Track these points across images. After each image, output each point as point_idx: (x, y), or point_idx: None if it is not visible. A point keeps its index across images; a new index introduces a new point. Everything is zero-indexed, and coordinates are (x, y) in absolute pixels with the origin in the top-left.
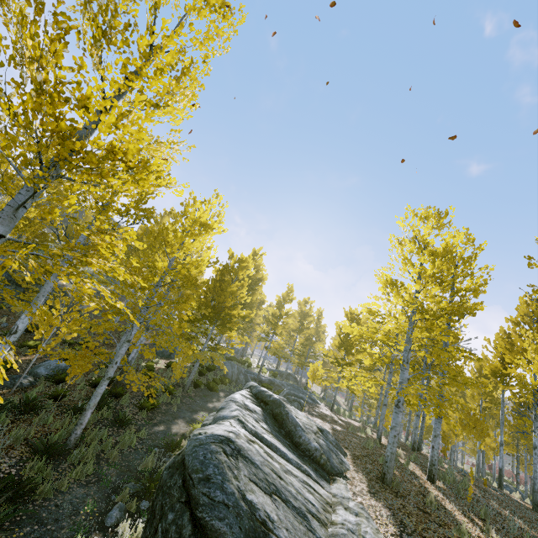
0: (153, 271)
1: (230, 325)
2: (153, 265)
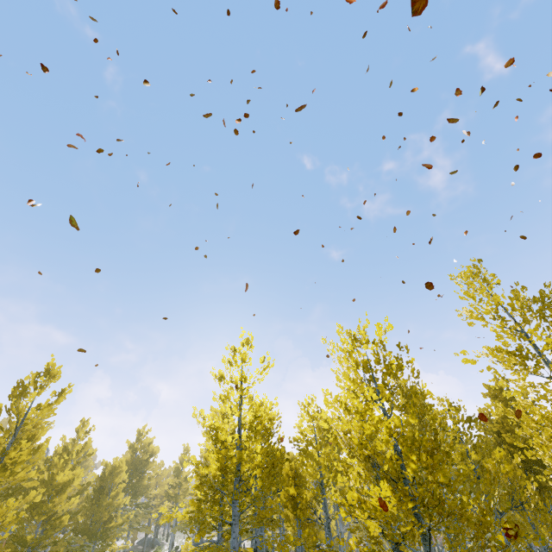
0: (23, 544)
1: (110, 539)
2: (23, 541)
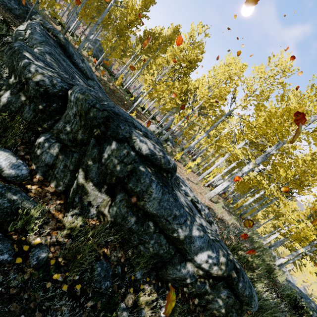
0: None
1: None
2: None
